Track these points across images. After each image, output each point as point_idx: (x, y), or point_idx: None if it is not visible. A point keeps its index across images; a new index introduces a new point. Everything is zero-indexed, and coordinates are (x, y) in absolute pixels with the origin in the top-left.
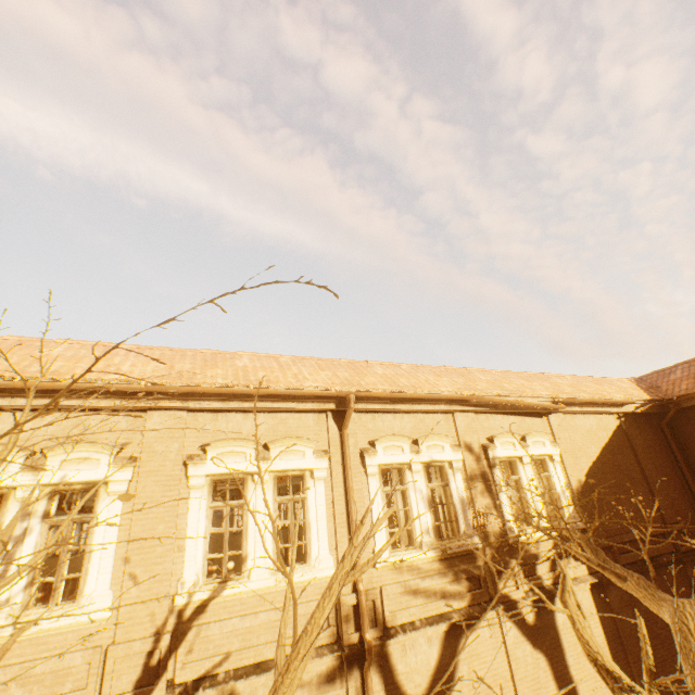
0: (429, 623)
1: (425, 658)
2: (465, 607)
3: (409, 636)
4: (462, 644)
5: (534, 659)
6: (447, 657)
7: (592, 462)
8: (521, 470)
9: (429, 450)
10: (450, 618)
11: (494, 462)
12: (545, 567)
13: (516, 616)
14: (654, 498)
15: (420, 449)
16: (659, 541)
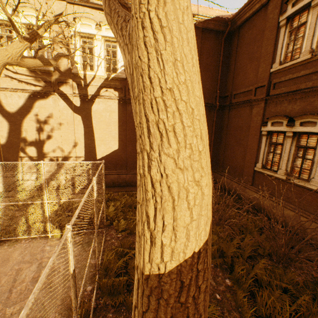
0: (14, 90)
1: (17, 102)
2: (38, 90)
3: (8, 93)
4: (37, 103)
5: (73, 116)
6: (29, 105)
7: None
8: (95, 44)
9: (28, 18)
10: (26, 90)
11: (74, 34)
12: (94, 89)
13: (67, 100)
14: None
15: (20, 15)
16: None
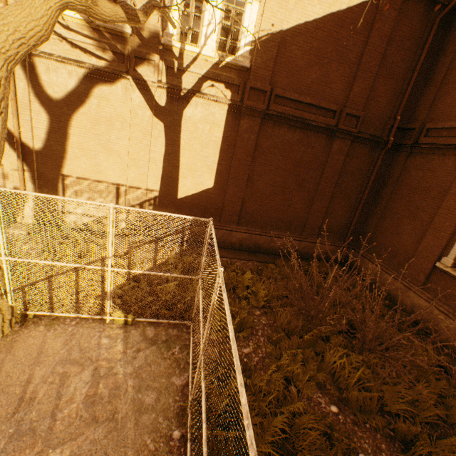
0: (63, 59)
1: (64, 82)
2: (102, 67)
3: (53, 64)
4: (97, 89)
5: (151, 121)
6: (83, 90)
7: (305, 22)
8: None
9: None
10: (82, 64)
11: None
12: (193, 79)
13: (146, 93)
14: (352, 84)
15: None
16: (327, 116)
